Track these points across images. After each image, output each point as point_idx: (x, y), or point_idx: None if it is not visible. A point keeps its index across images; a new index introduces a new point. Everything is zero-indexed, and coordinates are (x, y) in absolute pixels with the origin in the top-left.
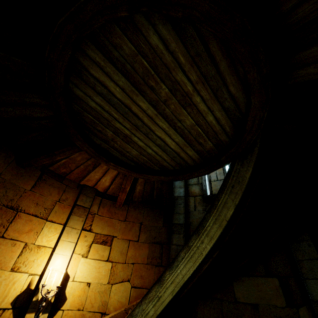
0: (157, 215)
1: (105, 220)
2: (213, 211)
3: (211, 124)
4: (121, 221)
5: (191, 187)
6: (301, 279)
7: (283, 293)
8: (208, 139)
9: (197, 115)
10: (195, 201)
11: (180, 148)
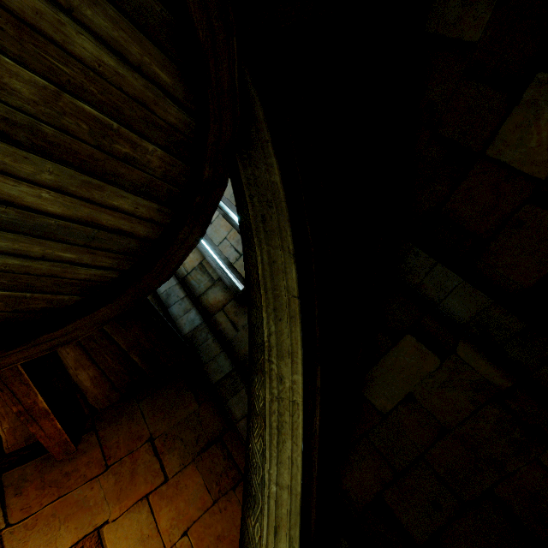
0: (175, 394)
1: (45, 517)
2: (260, 298)
3: (108, 72)
4: (99, 477)
5: (205, 298)
6: (435, 308)
7: (428, 348)
8: (140, 136)
9: (28, 44)
10: (227, 316)
11: (83, 201)
